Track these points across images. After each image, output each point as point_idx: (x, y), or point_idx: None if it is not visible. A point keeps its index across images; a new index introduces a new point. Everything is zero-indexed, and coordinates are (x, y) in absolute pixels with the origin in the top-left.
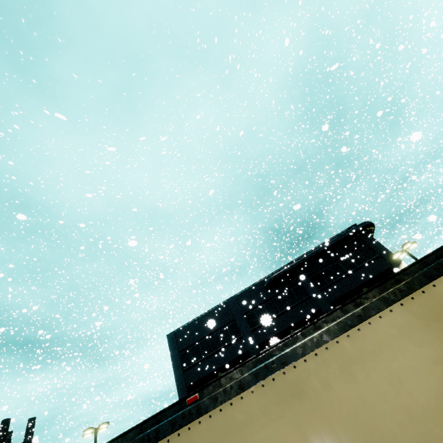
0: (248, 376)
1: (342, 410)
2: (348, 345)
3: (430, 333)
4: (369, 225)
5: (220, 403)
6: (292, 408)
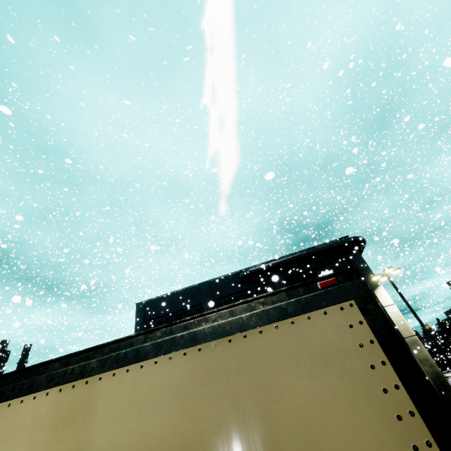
0: None
1: None
2: None
3: (49, 437)
4: (359, 241)
5: None
6: None
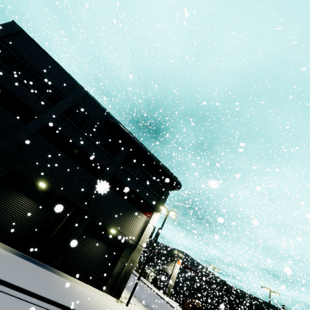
0: None
1: None
2: None
3: None
4: (179, 186)
5: None
6: None
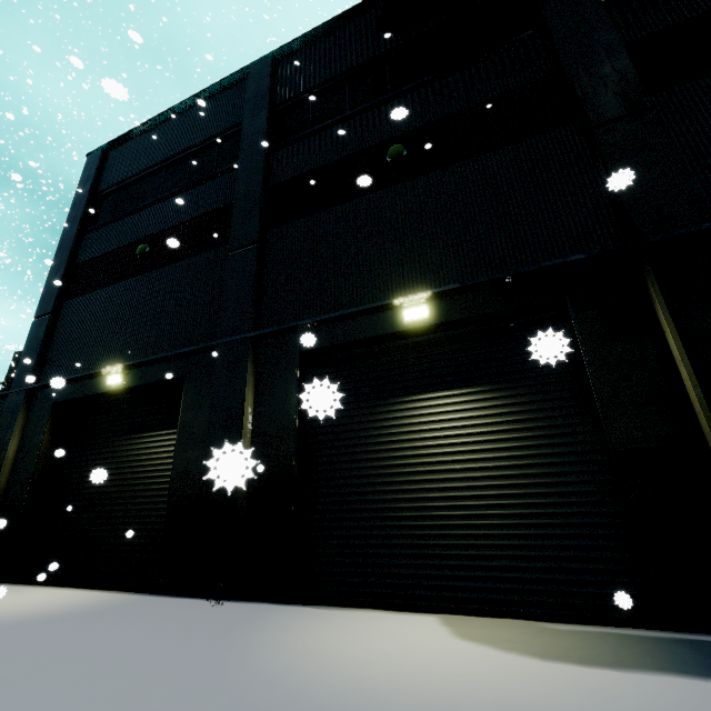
0: None
1: None
2: None
3: None
4: None
5: None
6: None
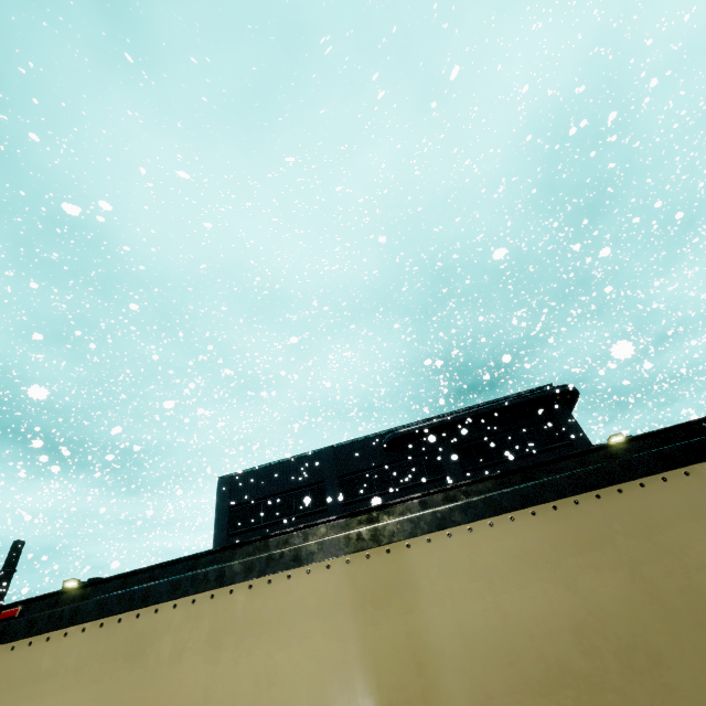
0: (90, 604)
1: (173, 702)
2: (241, 602)
3: (355, 621)
4: (569, 393)
5: (34, 633)
6: (116, 673)
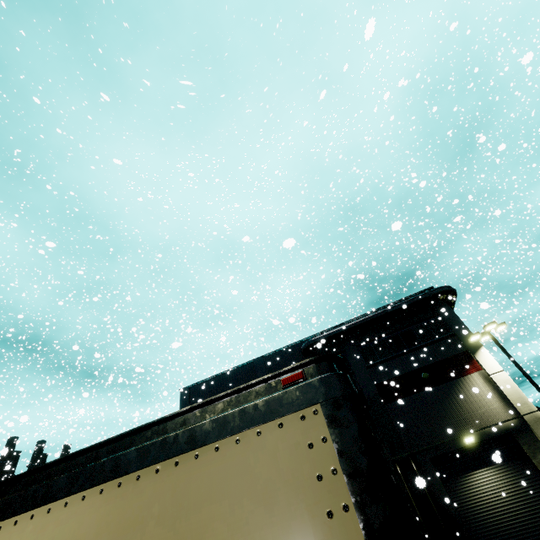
0: None
1: None
2: None
3: None
4: (447, 292)
5: None
6: None
